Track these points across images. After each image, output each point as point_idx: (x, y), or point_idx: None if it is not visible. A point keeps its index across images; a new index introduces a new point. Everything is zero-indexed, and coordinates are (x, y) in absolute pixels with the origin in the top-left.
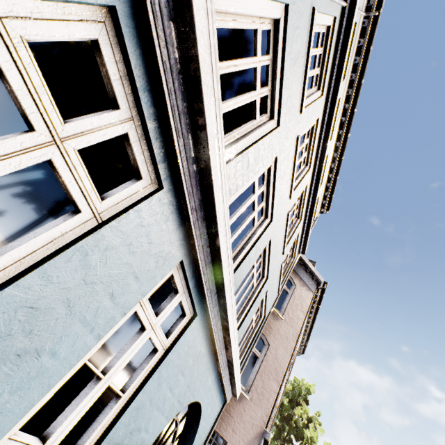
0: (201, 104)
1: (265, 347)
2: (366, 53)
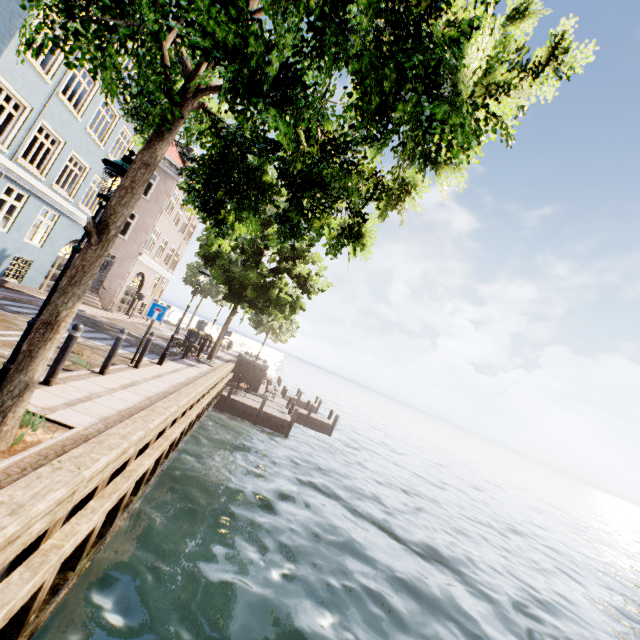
0: (31, 183)
1: (136, 218)
2: None
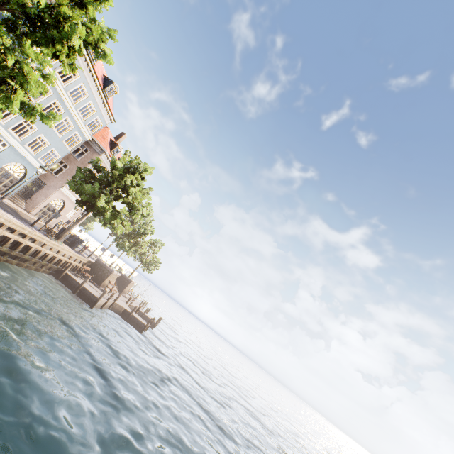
0: None
1: (68, 167)
2: (92, 66)
